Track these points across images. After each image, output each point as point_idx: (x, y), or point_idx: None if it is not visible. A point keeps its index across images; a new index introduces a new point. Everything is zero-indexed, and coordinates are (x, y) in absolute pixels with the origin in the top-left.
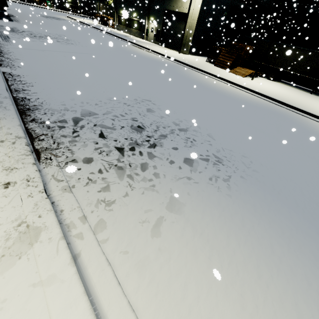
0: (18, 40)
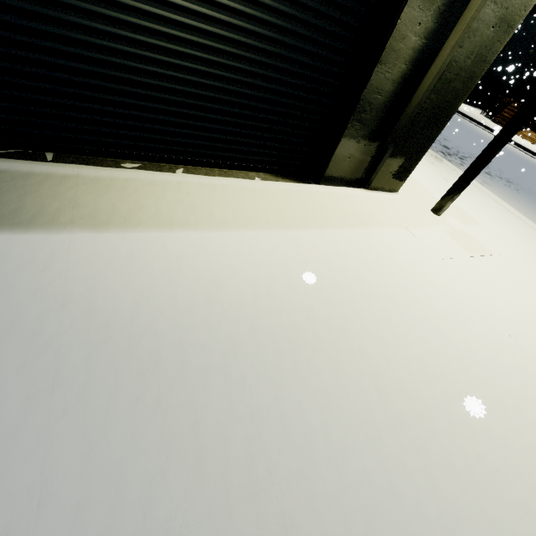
0: None
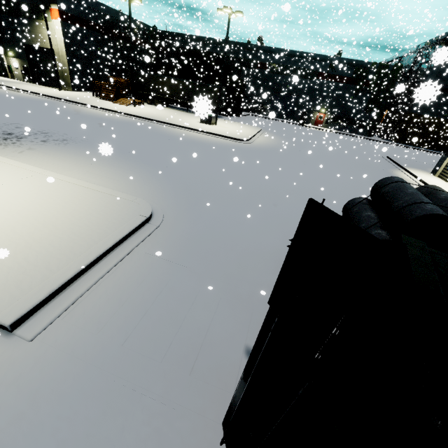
0: None
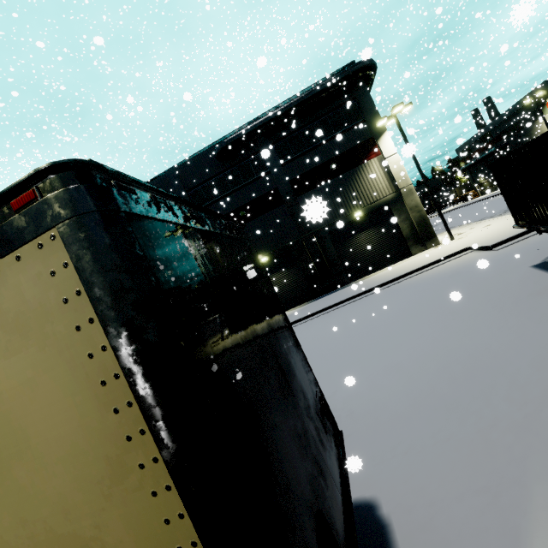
0: None
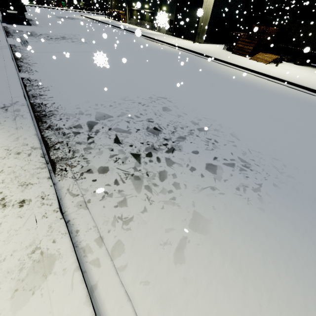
0: (36, 44)
